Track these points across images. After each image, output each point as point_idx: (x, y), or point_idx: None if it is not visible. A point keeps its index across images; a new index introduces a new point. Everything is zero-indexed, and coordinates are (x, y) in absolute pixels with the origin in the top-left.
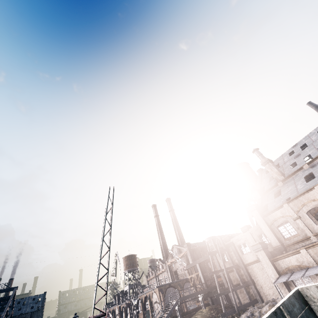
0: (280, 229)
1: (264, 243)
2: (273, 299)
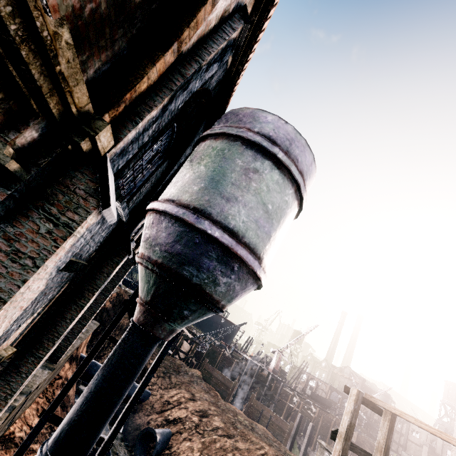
0: (448, 451)
1: (432, 446)
2: None
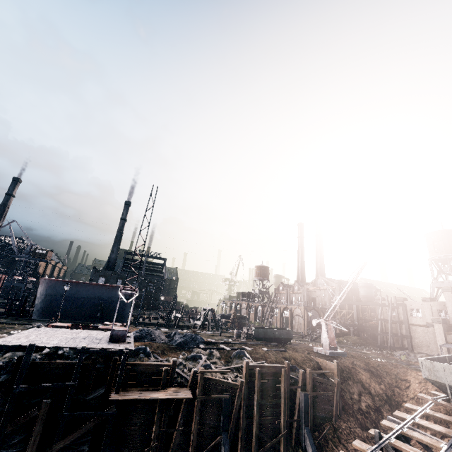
0: None
1: (445, 320)
2: (426, 353)
